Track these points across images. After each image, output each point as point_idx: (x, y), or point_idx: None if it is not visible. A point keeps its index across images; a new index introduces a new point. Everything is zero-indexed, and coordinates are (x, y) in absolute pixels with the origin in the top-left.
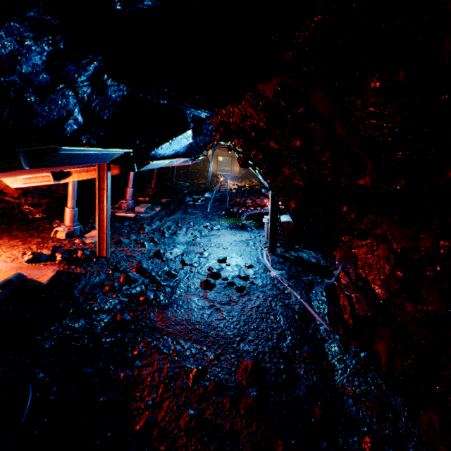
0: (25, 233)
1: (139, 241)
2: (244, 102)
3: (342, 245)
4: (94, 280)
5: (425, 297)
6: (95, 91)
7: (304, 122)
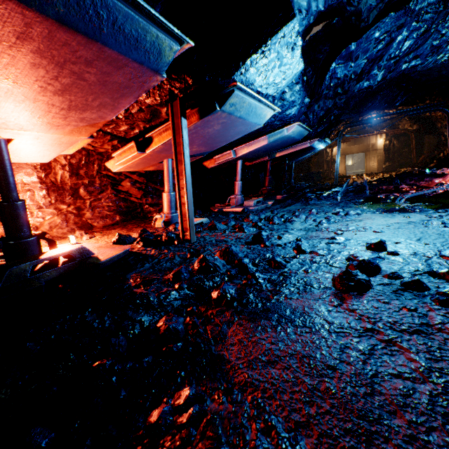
0: (135, 225)
1: (237, 225)
2: None
3: None
4: (163, 263)
5: None
6: None
7: None
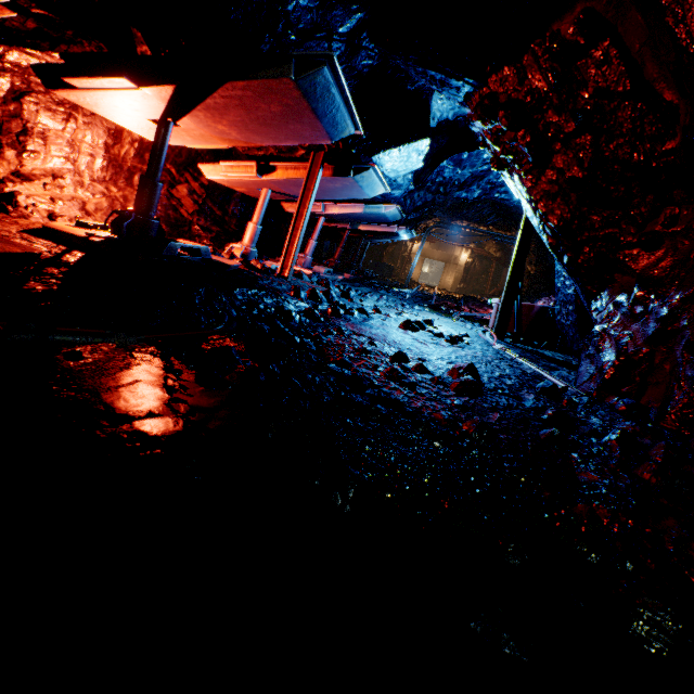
0: None
1: (322, 282)
2: (526, 58)
3: (619, 277)
4: (276, 285)
5: None
6: (347, 52)
7: (603, 66)
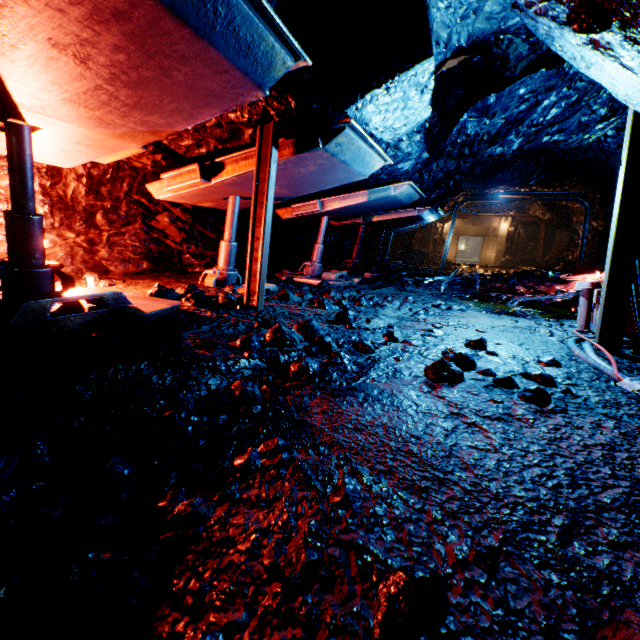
0: (172, 279)
1: (315, 300)
2: None
3: None
4: (224, 329)
5: None
6: None
7: None
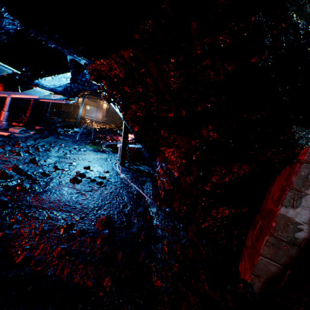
0: None
1: (14, 151)
2: (111, 59)
3: (161, 154)
4: None
5: (192, 170)
6: None
7: (144, 78)
